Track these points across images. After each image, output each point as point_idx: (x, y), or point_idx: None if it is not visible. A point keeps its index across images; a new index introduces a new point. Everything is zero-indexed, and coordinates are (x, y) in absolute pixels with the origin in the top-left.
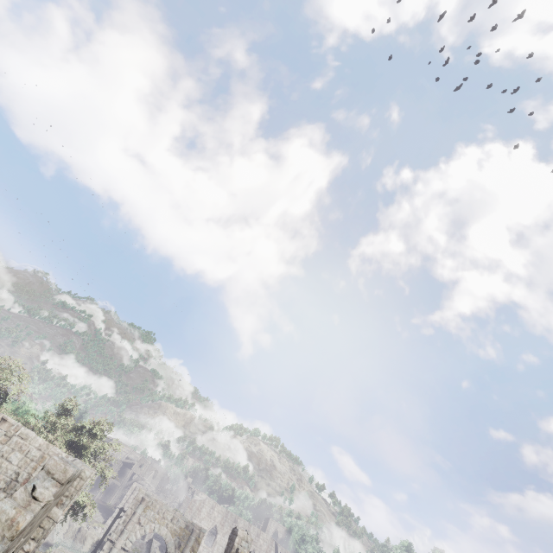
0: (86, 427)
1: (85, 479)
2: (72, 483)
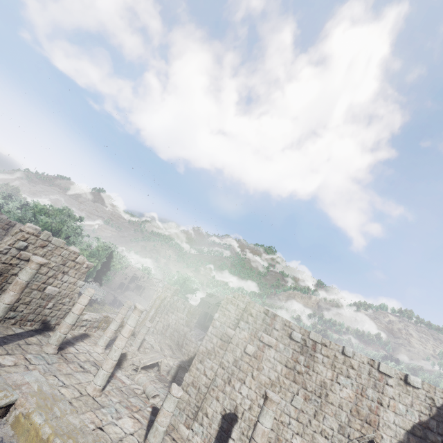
0: (101, 246)
1: (17, 227)
2: (8, 227)
